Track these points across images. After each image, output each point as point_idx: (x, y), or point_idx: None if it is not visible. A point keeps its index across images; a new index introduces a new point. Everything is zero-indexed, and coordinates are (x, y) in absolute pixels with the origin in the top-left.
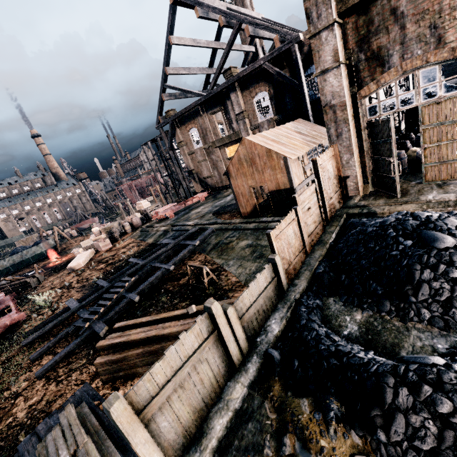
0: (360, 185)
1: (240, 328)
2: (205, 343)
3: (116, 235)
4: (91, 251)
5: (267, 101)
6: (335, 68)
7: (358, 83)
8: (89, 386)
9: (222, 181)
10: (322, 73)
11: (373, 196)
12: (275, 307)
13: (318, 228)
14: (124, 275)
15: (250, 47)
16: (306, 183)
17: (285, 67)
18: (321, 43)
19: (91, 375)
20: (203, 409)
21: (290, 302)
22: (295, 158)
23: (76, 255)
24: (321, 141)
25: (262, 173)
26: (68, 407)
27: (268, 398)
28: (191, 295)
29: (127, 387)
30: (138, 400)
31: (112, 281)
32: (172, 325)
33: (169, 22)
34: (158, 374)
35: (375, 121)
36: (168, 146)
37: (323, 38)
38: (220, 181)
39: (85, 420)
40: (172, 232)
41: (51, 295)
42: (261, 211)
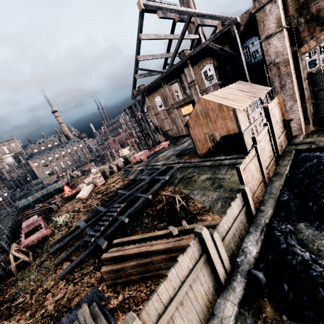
0: (303, 126)
1: (224, 250)
2: (197, 264)
3: (107, 174)
4: (91, 186)
5: (212, 71)
6: (278, 32)
7: (298, 42)
8: (97, 289)
9: (179, 132)
10: (266, 38)
11: (316, 134)
12: (248, 230)
13: (272, 163)
14: (116, 202)
15: (195, 35)
16: (251, 128)
17: (225, 44)
18: (265, 14)
19: (97, 279)
20: (198, 323)
21: (261, 226)
22: (242, 109)
23: (81, 188)
24: (260, 95)
25: (215, 123)
26: (84, 306)
27: (261, 318)
28: (167, 218)
29: (125, 292)
30: (148, 318)
31: (107, 207)
32: (158, 243)
33: (139, 24)
34: (163, 294)
35: (316, 71)
36: (140, 110)
37: (267, 10)
38: (177, 132)
39: (96, 318)
40: (146, 170)
41: (67, 217)
42: (214, 152)
